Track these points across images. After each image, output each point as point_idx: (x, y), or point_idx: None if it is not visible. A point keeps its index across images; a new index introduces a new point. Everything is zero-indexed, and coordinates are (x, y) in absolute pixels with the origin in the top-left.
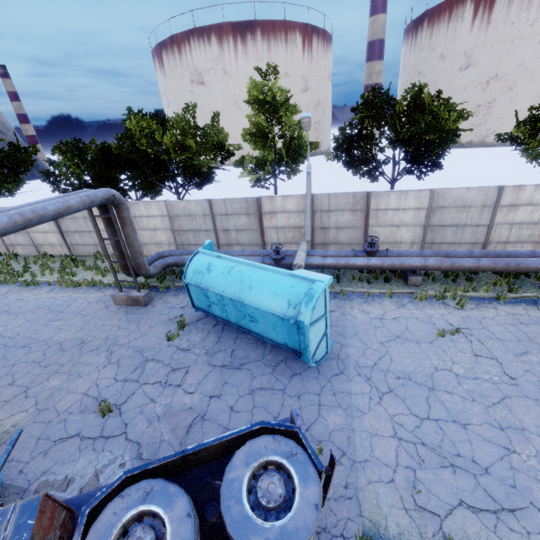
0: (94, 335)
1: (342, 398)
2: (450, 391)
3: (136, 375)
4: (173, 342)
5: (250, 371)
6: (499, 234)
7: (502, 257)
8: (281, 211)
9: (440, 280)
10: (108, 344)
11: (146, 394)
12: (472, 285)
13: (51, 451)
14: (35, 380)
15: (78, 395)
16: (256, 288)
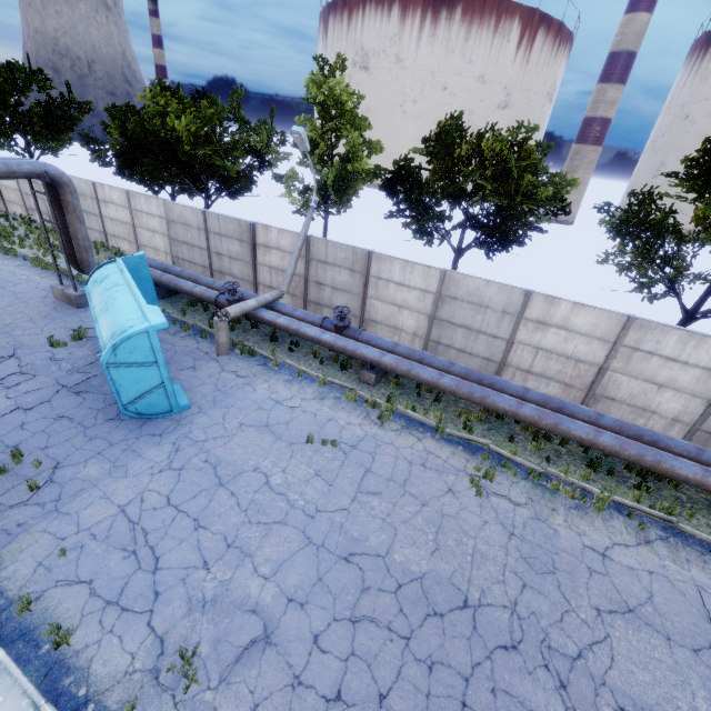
0: (2, 318)
1: (126, 456)
2: (235, 494)
3: None
4: (55, 350)
5: (83, 400)
6: (520, 358)
7: (485, 384)
8: (276, 247)
9: (406, 388)
10: (2, 331)
11: None
12: (435, 407)
13: None
14: None
15: None
16: (109, 312)
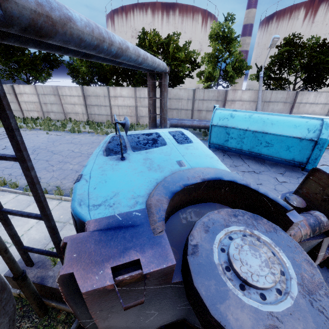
0: None
1: None
2: None
3: None
4: None
5: (268, 175)
6: None
7: None
8: (238, 100)
9: None
10: None
11: None
12: None
13: None
14: None
15: None
16: (277, 124)
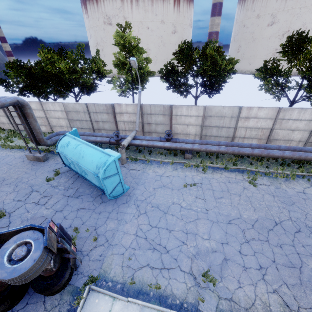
0: (11, 176)
1: (120, 215)
2: (173, 215)
3: (24, 198)
4: (50, 182)
5: (82, 199)
6: (240, 133)
7: (234, 146)
8: (125, 112)
9: (203, 156)
10: (16, 181)
11: (26, 208)
12: (218, 160)
13: None
14: None
15: None
16: (85, 157)
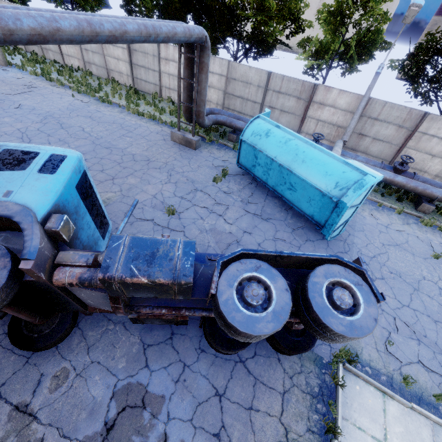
0: (157, 158)
1: None
2: (431, 297)
3: (189, 197)
4: (216, 184)
5: (274, 225)
6: None
7: None
8: (330, 105)
9: None
10: (167, 168)
11: (197, 212)
12: None
13: (134, 224)
14: (118, 174)
15: (149, 195)
16: (308, 163)
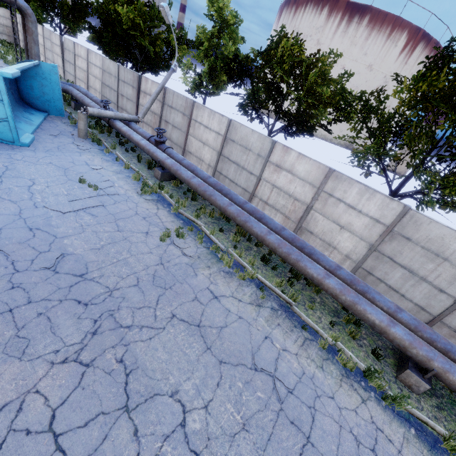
0: None
1: None
2: (3, 182)
3: None
4: None
5: None
6: (263, 191)
7: (223, 193)
8: (149, 94)
9: (181, 189)
10: None
11: None
12: (189, 202)
13: None
14: None
15: None
16: None
